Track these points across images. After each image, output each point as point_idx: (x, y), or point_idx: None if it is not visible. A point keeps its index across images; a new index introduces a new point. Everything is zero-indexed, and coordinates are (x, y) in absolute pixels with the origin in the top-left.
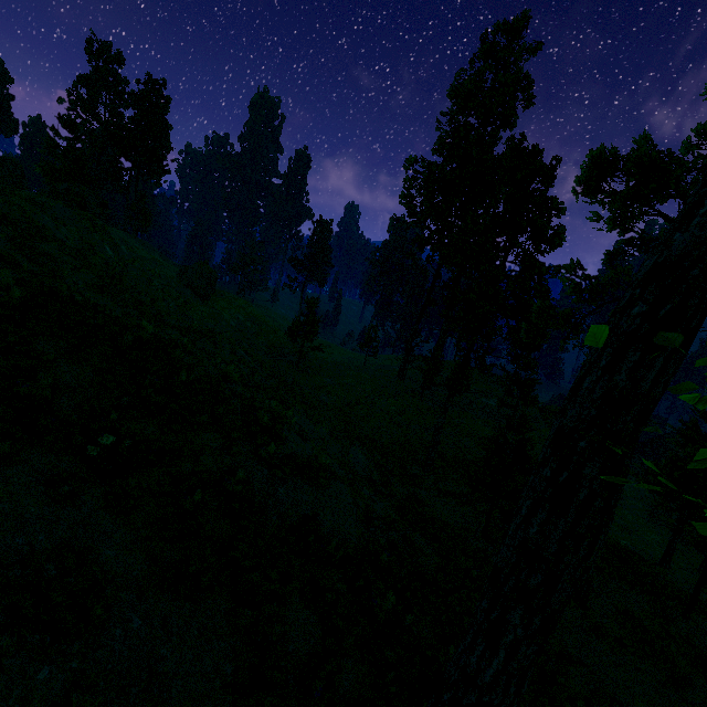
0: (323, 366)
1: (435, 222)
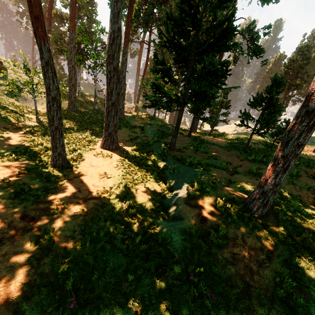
0: None
1: (23, 6)
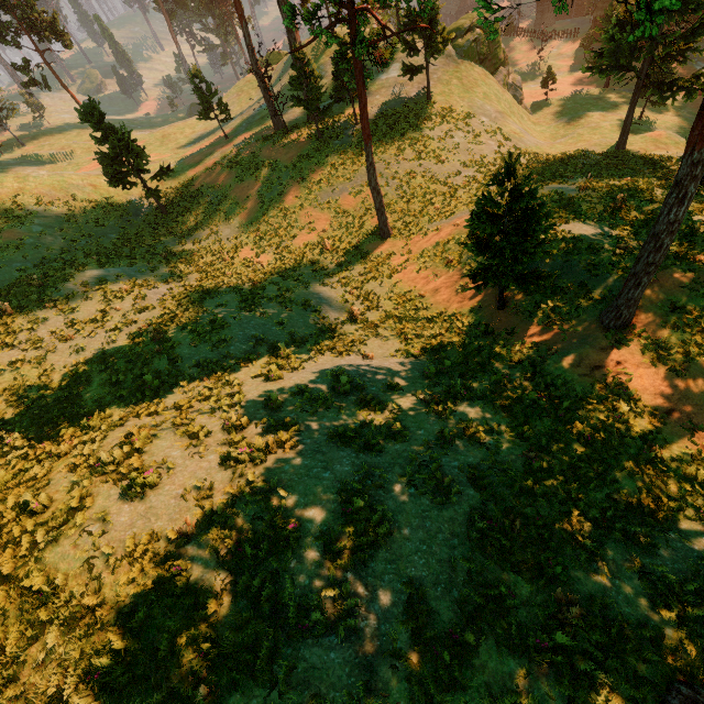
0: (188, 185)
1: None
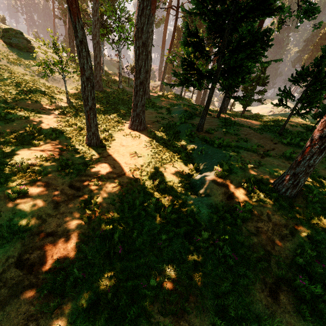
0: None
1: None
